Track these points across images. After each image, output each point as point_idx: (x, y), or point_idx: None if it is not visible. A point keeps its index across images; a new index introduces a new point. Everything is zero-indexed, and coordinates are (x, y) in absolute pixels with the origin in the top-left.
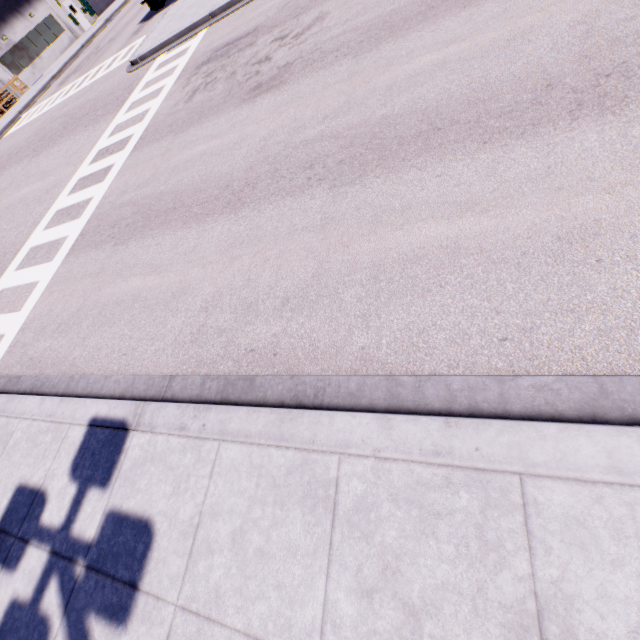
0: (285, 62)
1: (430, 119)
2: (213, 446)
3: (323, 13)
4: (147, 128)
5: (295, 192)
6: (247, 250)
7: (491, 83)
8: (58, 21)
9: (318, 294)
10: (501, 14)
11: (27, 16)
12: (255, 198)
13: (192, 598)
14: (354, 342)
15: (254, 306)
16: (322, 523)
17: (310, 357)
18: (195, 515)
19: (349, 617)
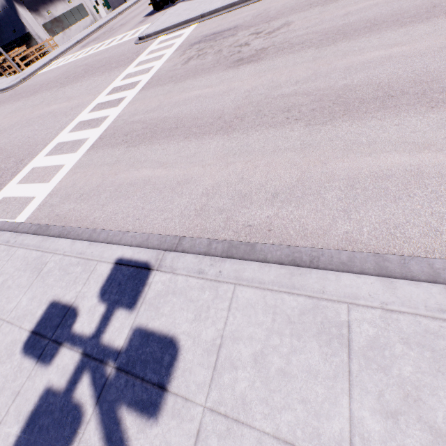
0: (261, 47)
1: (384, 89)
2: (229, 288)
3: (289, 21)
4: (152, 77)
5: (277, 125)
6: (239, 159)
7: (431, 72)
8: (86, 8)
9: (303, 193)
10: (432, 32)
11: (67, 1)
12: (243, 126)
13: (219, 402)
14: (338, 228)
15: (248, 196)
16: (339, 354)
17: (300, 235)
18: (217, 337)
19: (376, 433)
